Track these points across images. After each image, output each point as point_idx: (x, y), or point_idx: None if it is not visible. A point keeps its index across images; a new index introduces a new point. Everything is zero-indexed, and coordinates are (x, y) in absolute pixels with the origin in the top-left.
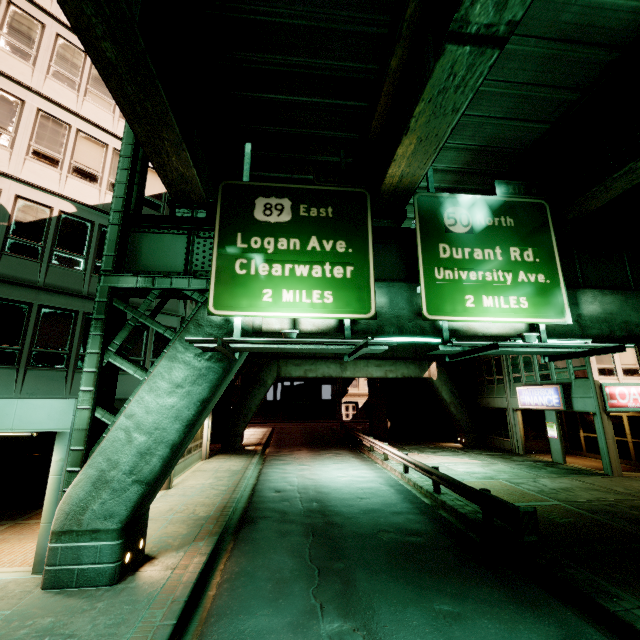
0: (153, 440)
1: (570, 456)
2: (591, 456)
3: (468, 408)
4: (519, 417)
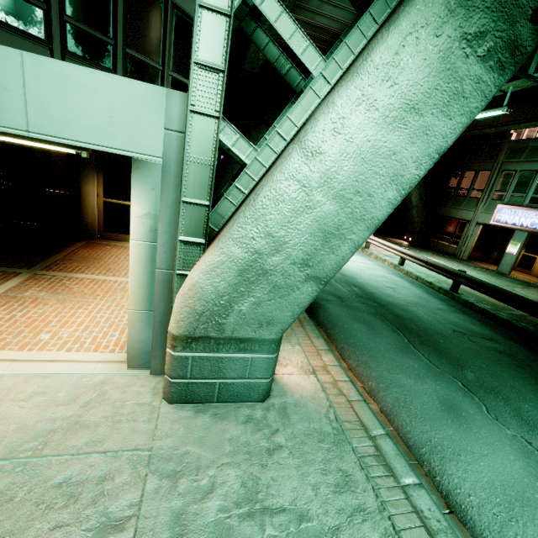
0: (347, 213)
1: None
2: (520, 270)
3: (427, 214)
4: (479, 231)
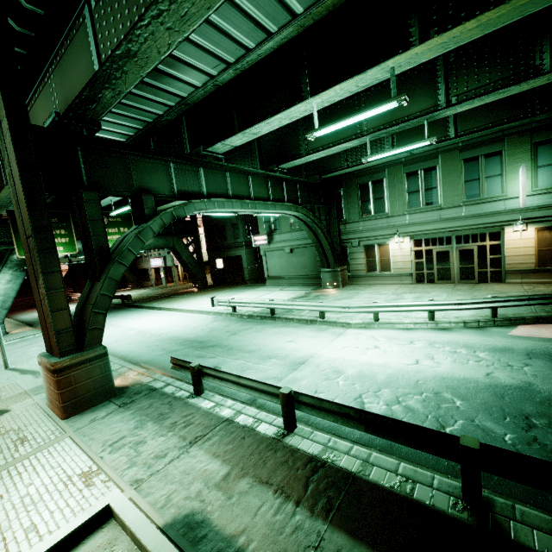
0: (6, 297)
1: (172, 283)
2: (179, 282)
3: (132, 270)
4: (153, 271)
